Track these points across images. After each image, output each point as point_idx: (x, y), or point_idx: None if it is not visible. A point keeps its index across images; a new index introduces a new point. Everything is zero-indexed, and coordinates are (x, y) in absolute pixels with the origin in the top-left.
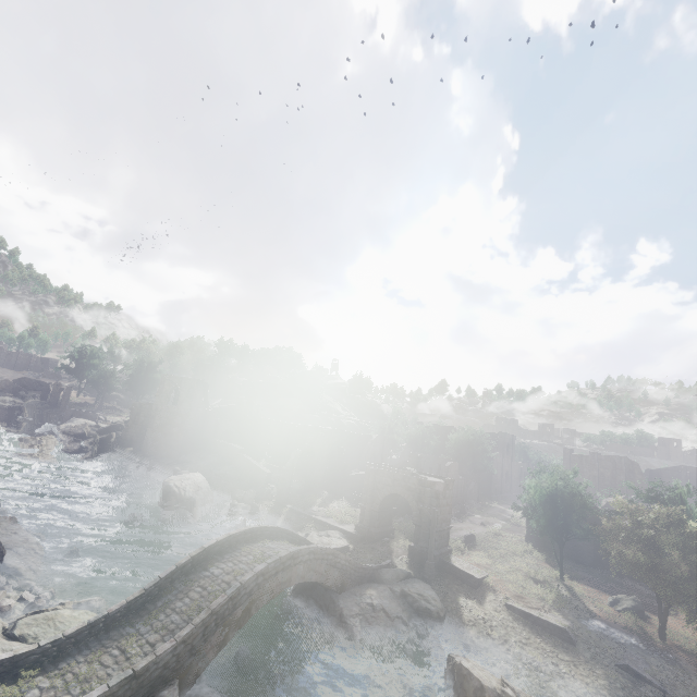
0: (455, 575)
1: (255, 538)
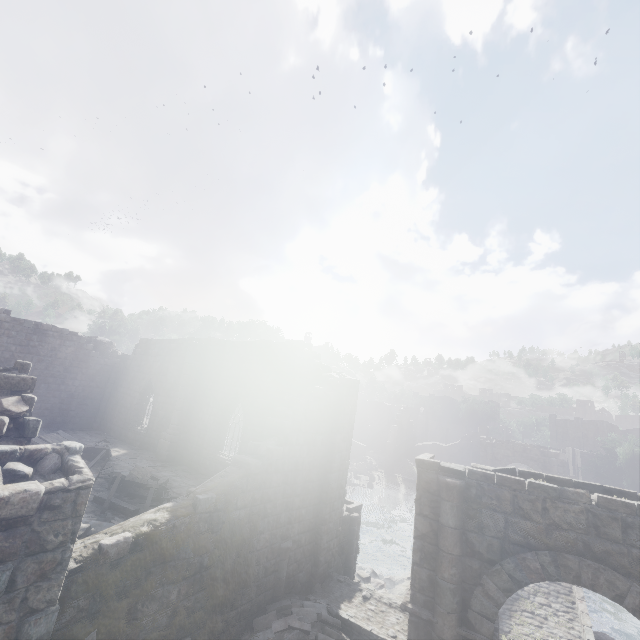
0: None
1: None
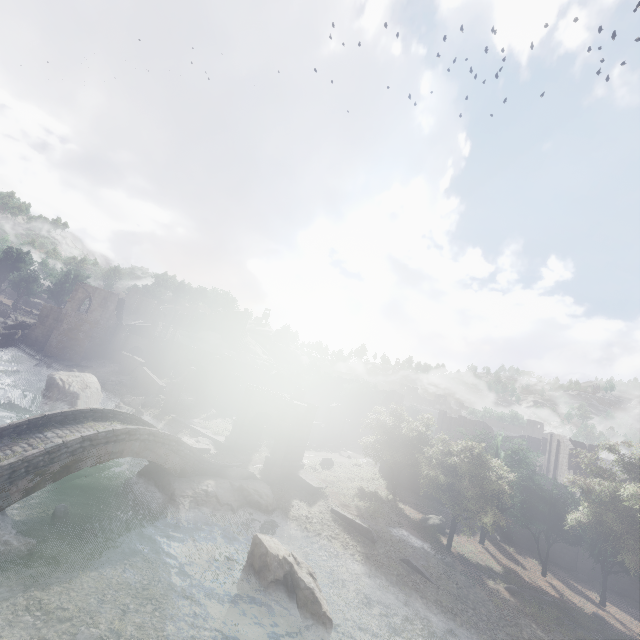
0: (298, 483)
1: (105, 419)
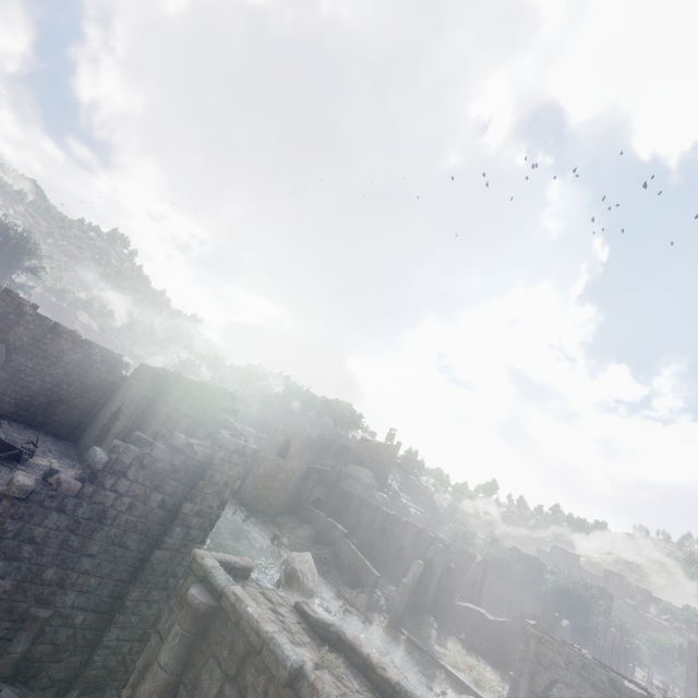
0: None
1: None
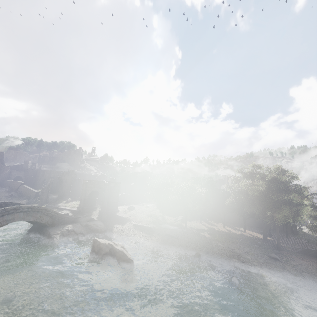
0: (116, 218)
1: (1, 207)
